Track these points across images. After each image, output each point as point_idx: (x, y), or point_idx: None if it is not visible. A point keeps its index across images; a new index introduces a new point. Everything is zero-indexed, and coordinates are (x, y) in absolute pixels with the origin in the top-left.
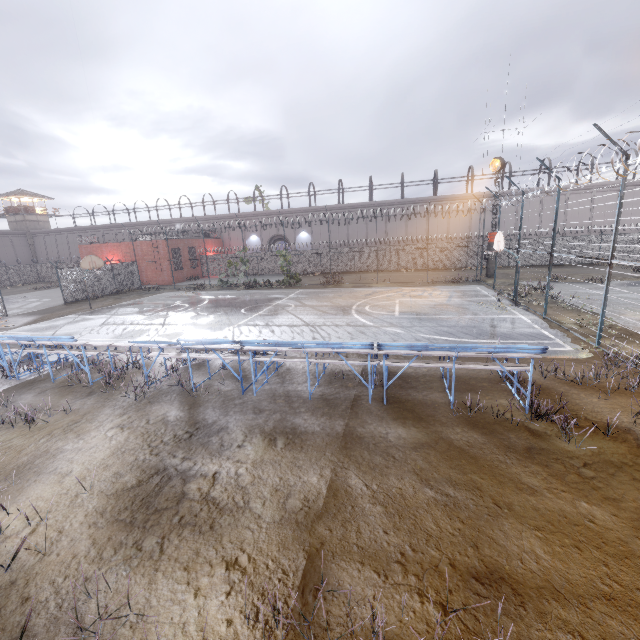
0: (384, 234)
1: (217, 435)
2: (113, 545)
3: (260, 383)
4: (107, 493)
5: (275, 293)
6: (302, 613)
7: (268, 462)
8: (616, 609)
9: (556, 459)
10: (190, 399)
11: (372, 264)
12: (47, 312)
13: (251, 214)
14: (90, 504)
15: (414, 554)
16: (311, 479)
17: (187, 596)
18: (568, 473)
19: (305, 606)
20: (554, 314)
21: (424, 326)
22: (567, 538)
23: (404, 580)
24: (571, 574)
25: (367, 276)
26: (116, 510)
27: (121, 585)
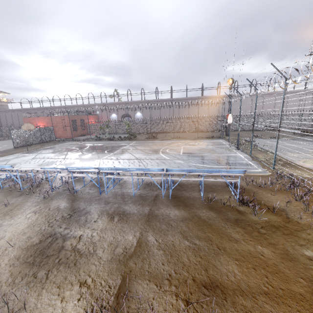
0: (178, 114)
1: (84, 215)
2: (21, 275)
3: (110, 188)
4: (22, 247)
5: (123, 143)
6: (114, 308)
7: (108, 229)
8: (269, 299)
9: (249, 225)
10: (73, 197)
11: (172, 129)
12: (4, 152)
13: (112, 103)
14: (12, 254)
15: (175, 275)
16: (129, 237)
17: (57, 302)
18: (253, 231)
19: (118, 304)
20: (255, 153)
21: (193, 159)
22: (250, 264)
23: (169, 288)
24: (250, 282)
25: (169, 134)
26: (26, 256)
27: (22, 297)
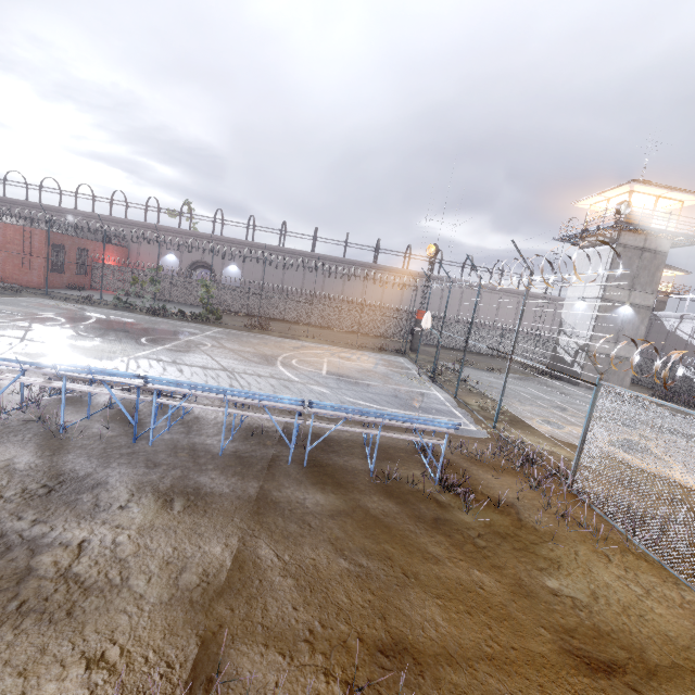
0: (321, 288)
1: (91, 492)
2: None
3: (158, 431)
4: None
5: (188, 326)
6: None
7: (160, 528)
8: (495, 668)
9: (457, 530)
10: (54, 442)
11: (304, 316)
12: None
13: (173, 230)
14: None
15: (323, 630)
16: (214, 549)
17: None
18: (466, 543)
19: None
20: (463, 395)
21: (350, 389)
22: (462, 604)
23: (311, 660)
24: (463, 639)
25: (297, 328)
26: None
27: None
